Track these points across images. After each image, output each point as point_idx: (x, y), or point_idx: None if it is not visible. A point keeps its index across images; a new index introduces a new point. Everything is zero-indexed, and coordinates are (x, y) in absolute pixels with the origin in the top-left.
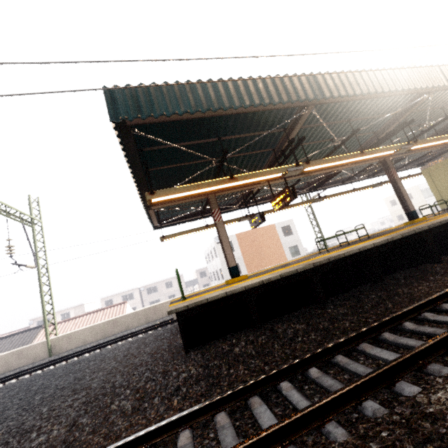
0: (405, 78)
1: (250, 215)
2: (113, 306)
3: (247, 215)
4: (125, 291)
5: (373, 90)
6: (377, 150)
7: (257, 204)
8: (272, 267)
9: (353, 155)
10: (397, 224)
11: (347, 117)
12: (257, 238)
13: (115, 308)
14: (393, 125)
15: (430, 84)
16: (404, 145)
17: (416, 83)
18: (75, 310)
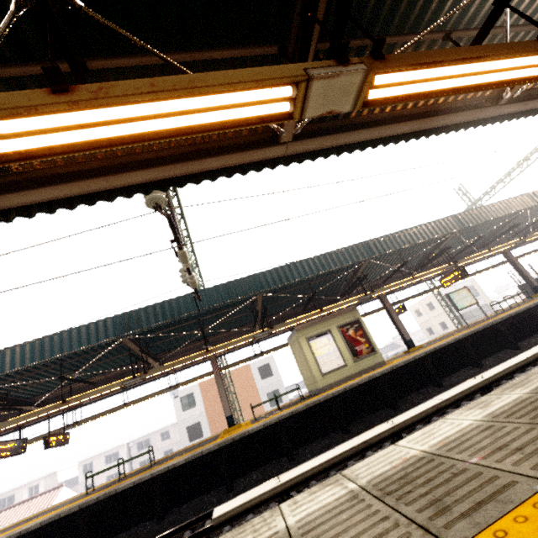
0: (60, 344)
1: (63, 428)
2: (45, 493)
3: (70, 424)
4: (109, 449)
5: (3, 372)
6: (87, 394)
7: (120, 391)
8: (77, 495)
9: (52, 406)
10: (429, 339)
11: (60, 361)
12: (226, 385)
13: (45, 496)
14: (136, 350)
15: (90, 344)
16: (129, 380)
17: (71, 347)
18: (46, 481)
